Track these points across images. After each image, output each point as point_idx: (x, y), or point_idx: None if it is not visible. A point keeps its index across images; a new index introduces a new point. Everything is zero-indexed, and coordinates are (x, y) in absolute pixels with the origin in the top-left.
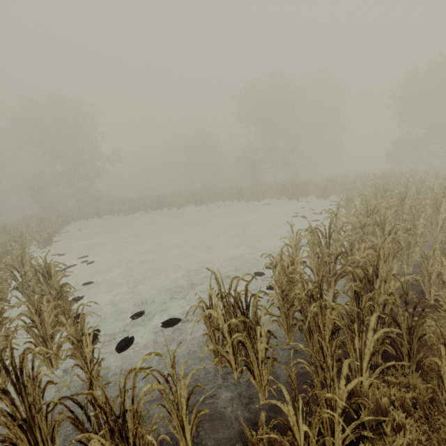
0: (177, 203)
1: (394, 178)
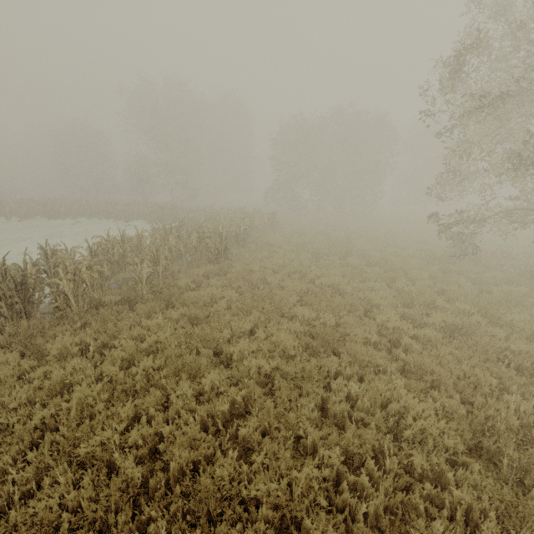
0: (19, 213)
1: (213, 216)
